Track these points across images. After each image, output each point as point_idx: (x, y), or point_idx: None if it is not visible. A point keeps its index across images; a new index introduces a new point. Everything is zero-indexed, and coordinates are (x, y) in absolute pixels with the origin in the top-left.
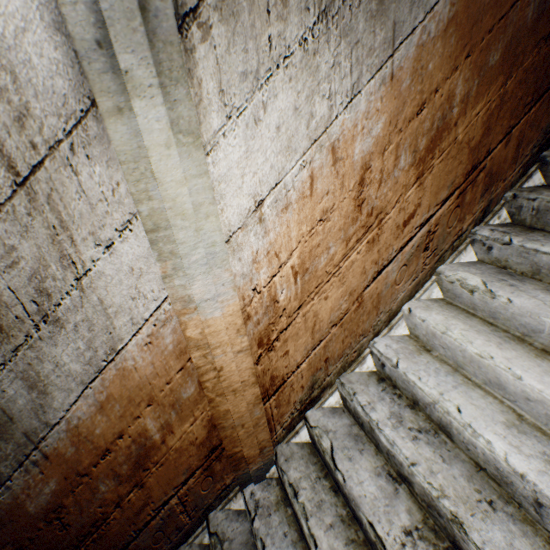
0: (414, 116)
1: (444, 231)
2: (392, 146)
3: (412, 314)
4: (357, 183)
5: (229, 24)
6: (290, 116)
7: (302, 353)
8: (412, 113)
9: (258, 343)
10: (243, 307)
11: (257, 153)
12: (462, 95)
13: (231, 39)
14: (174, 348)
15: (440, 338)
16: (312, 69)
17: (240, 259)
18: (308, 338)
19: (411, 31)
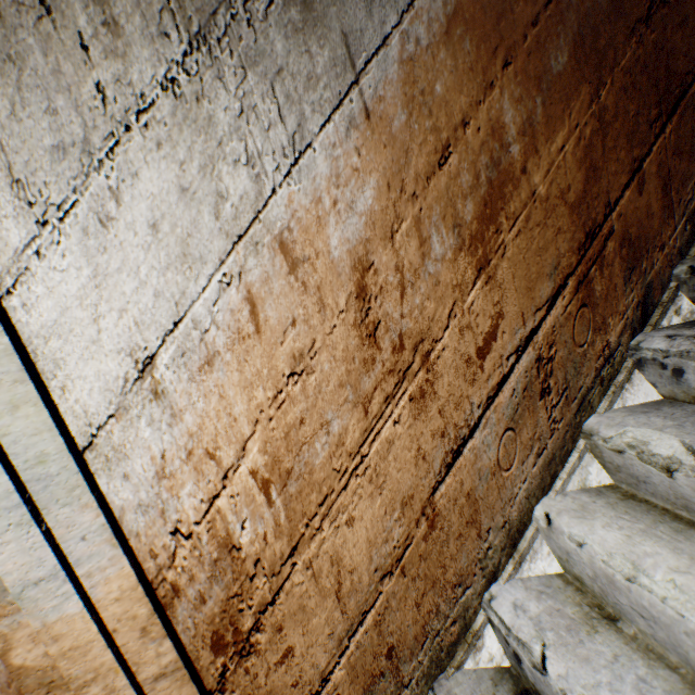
0: (435, 169)
1: (572, 353)
2: (406, 223)
3: (554, 529)
4: (352, 296)
5: (5, 74)
6: (174, 203)
7: (328, 647)
8: (429, 164)
9: (212, 643)
10: (157, 571)
11: (119, 274)
12: (520, 124)
13: (17, 98)
14: (4, 690)
15: (627, 590)
16: (200, 122)
17: (126, 475)
18: (331, 611)
19: (381, 41)
